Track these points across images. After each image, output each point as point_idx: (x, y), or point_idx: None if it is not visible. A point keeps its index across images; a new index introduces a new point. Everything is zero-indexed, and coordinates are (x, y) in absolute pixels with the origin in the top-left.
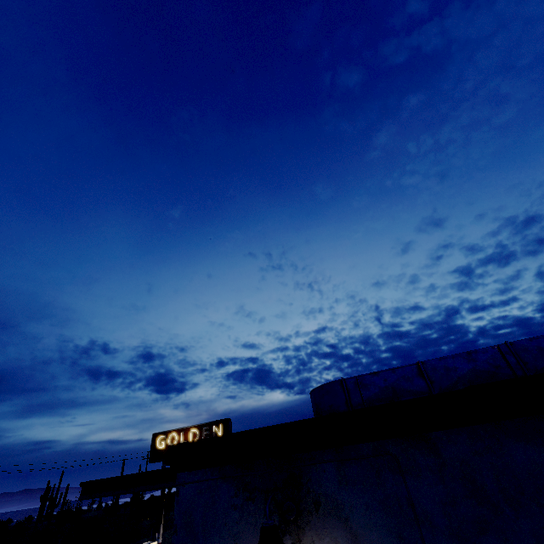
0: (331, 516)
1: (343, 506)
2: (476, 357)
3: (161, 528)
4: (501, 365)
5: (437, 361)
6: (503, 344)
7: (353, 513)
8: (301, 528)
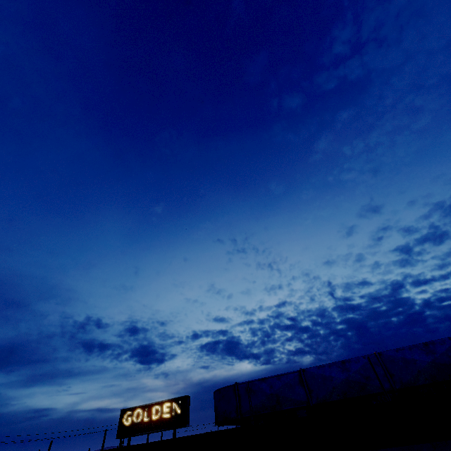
0: None
1: None
2: (349, 366)
3: None
4: (370, 376)
5: (316, 369)
6: (373, 354)
7: None
8: None
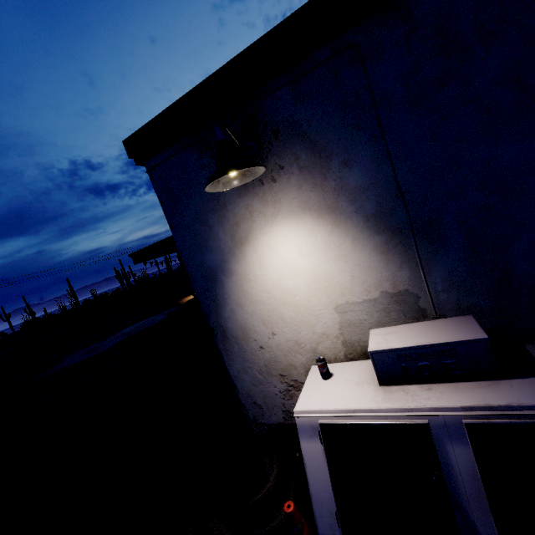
0: (290, 137)
1: (301, 123)
2: None
3: None
4: None
5: None
6: None
7: (310, 126)
8: (264, 158)
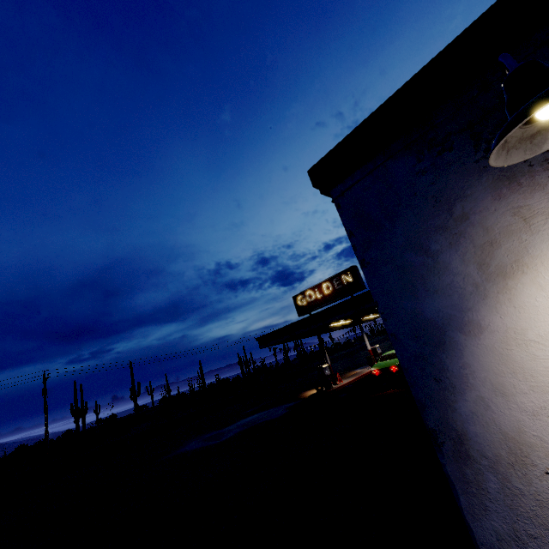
0: None
1: None
2: None
3: (327, 356)
4: None
5: None
6: None
7: None
8: None
